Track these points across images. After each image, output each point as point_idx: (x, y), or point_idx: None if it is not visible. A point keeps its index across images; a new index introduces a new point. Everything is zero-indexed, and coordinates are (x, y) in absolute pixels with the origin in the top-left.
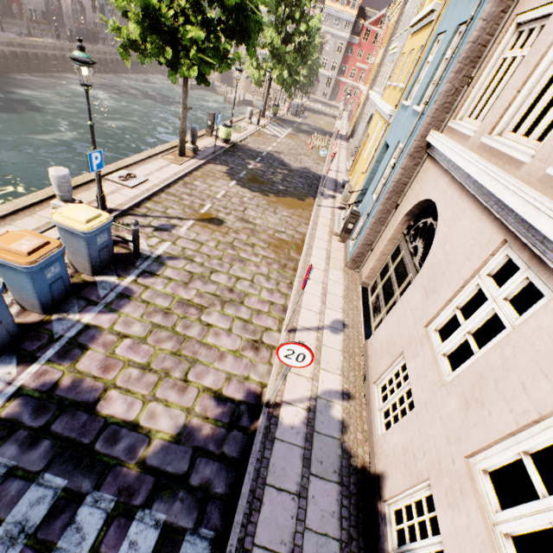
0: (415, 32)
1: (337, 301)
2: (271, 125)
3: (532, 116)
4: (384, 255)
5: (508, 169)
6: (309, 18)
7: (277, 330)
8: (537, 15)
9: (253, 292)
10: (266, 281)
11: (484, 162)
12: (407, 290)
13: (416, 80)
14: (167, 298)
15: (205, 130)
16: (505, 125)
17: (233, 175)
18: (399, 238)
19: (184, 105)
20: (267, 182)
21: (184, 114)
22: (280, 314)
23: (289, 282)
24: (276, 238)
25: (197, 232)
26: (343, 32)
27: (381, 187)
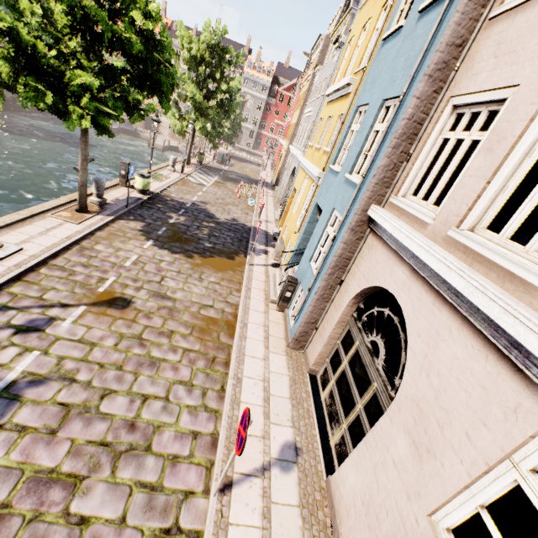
0: (331, 101)
1: (283, 407)
2: (197, 173)
3: (520, 217)
4: (332, 339)
5: (513, 291)
6: (230, 79)
7: (204, 491)
8: (481, 99)
9: (167, 420)
10: (188, 393)
11: (474, 275)
12: (380, 422)
13: (342, 146)
14: (7, 478)
15: (118, 179)
16: (477, 220)
17: (150, 233)
18: (349, 321)
19: (83, 156)
20: (191, 239)
21: (84, 166)
22: (208, 455)
23: (220, 387)
24: (201, 318)
25: (88, 326)
26: (261, 94)
27: (322, 260)
